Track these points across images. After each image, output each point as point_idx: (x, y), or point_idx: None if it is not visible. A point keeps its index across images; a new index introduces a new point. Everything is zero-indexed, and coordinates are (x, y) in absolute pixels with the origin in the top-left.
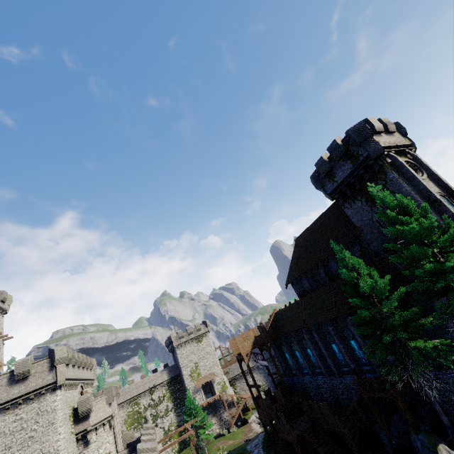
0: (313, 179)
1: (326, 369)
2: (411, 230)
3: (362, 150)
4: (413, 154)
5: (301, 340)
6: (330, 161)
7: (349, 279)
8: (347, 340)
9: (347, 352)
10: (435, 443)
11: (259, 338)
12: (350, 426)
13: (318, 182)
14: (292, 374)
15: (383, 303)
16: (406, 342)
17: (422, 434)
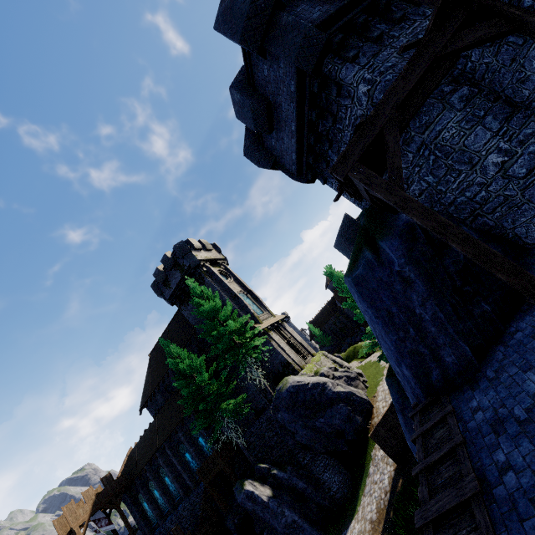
0: (153, 288)
1: (185, 490)
2: (203, 313)
3: (186, 262)
4: (225, 266)
5: (157, 471)
6: (165, 271)
7: (176, 366)
8: (196, 439)
9: (198, 453)
10: (243, 482)
11: (103, 495)
12: (202, 534)
13: (158, 290)
14: (154, 530)
15: (198, 377)
16: (219, 406)
17: (237, 482)
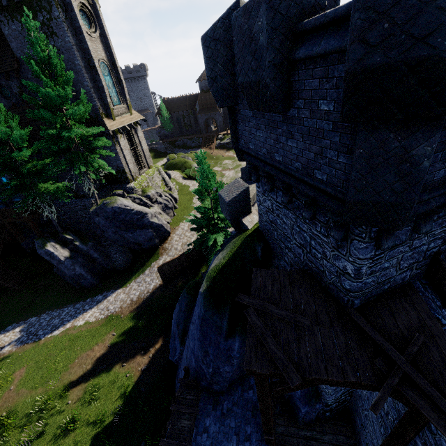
0: None
1: None
2: (40, 94)
3: None
4: None
5: None
6: None
7: None
8: None
9: None
10: (45, 243)
11: None
12: None
13: None
14: None
15: (14, 153)
16: (36, 184)
17: (40, 240)
